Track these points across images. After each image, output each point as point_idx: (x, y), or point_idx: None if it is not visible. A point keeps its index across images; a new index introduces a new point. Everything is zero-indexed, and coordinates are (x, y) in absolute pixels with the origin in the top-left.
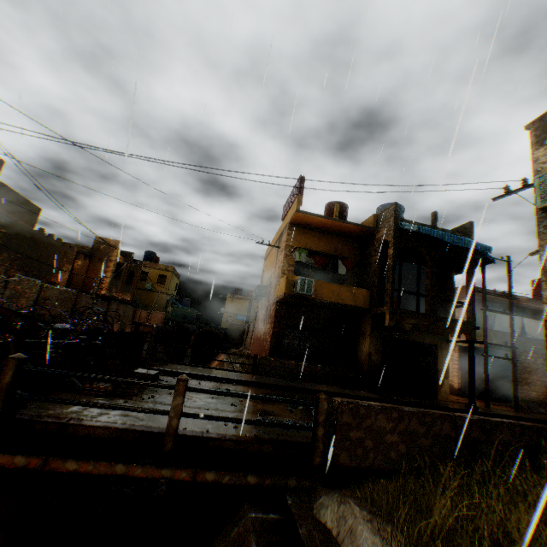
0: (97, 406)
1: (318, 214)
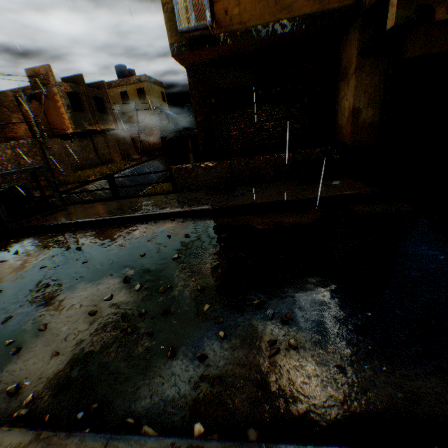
0: None
1: None
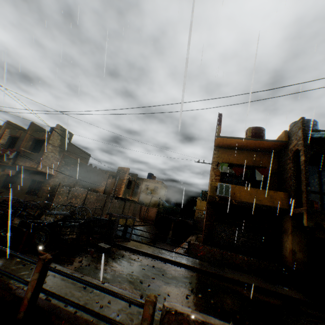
0: None
1: (233, 137)
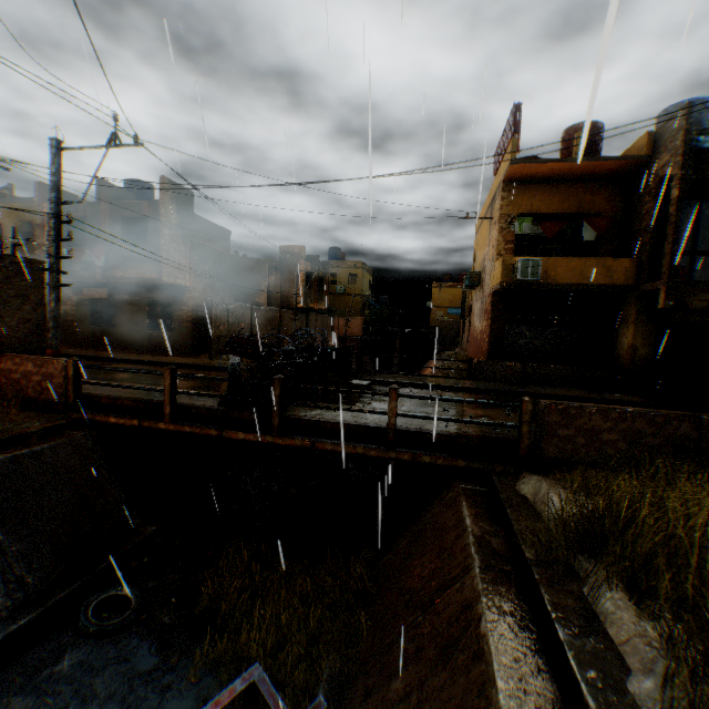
0: (335, 409)
1: (545, 160)
